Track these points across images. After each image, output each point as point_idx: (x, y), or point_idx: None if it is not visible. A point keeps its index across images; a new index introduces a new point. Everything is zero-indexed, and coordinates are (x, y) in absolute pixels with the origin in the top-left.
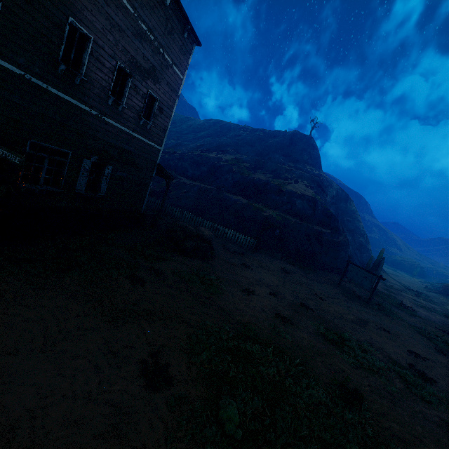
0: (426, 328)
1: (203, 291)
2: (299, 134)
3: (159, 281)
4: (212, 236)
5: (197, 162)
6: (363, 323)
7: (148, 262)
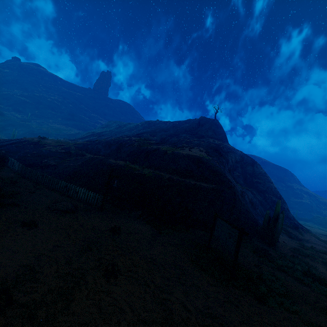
0: None
1: None
2: (205, 118)
3: None
4: None
5: (109, 143)
6: None
7: None
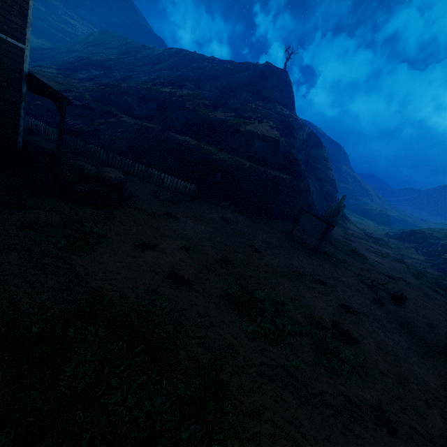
0: (371, 276)
1: (59, 249)
2: (272, 67)
3: None
4: (120, 179)
5: (144, 97)
6: (298, 276)
7: None
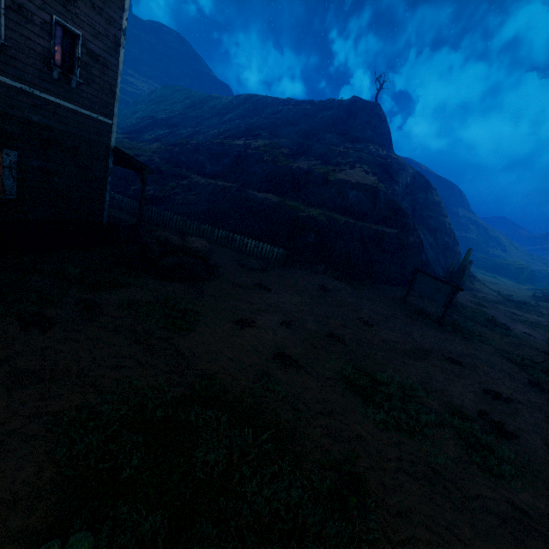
0: (521, 352)
1: (160, 329)
2: (360, 101)
3: (84, 320)
4: (206, 249)
5: (216, 153)
6: (423, 354)
7: (85, 292)
